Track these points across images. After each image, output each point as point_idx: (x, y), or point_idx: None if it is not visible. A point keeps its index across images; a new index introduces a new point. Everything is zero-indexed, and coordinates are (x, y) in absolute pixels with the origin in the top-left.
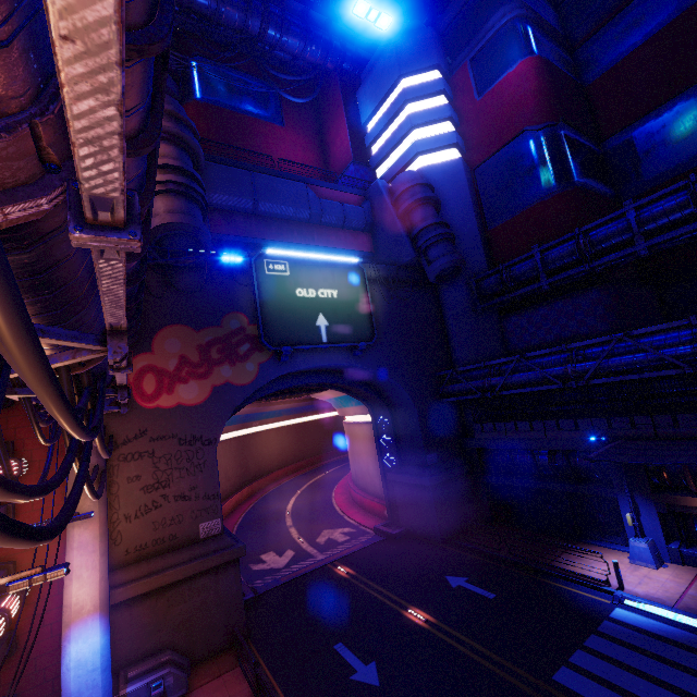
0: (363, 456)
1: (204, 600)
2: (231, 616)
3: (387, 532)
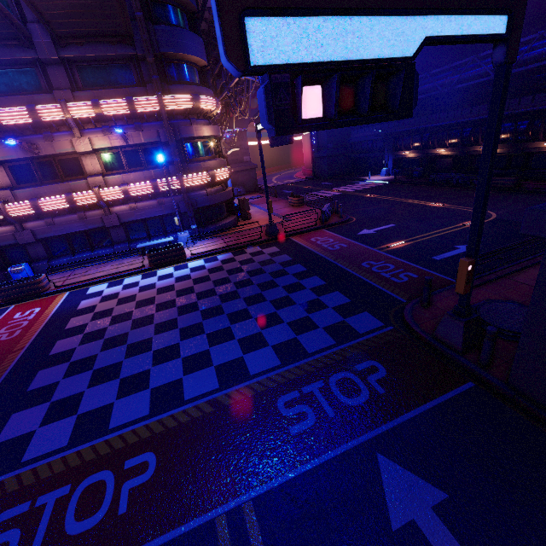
0: (307, 151)
1: (247, 178)
2: (254, 184)
3: (310, 177)
